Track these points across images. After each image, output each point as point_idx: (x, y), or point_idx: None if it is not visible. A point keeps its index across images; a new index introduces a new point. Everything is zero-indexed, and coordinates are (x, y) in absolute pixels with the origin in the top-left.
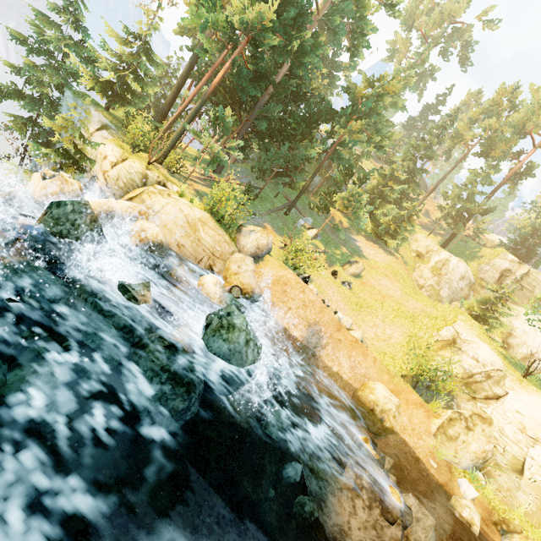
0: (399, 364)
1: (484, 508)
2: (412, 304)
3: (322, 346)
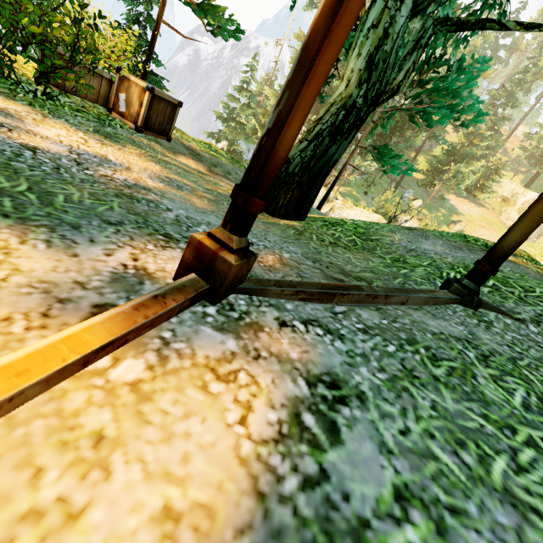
0: None
1: None
2: None
3: None
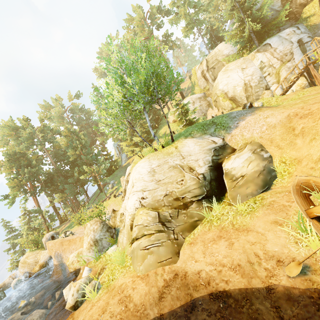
0: None
1: (95, 272)
2: None
3: (62, 257)
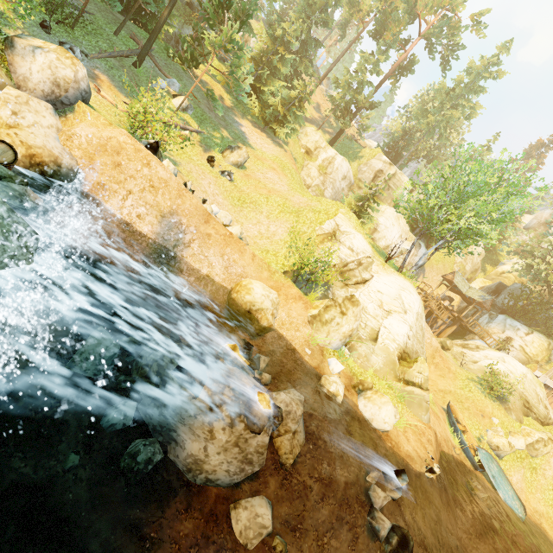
0: (282, 261)
1: (347, 377)
2: (298, 199)
3: (185, 244)
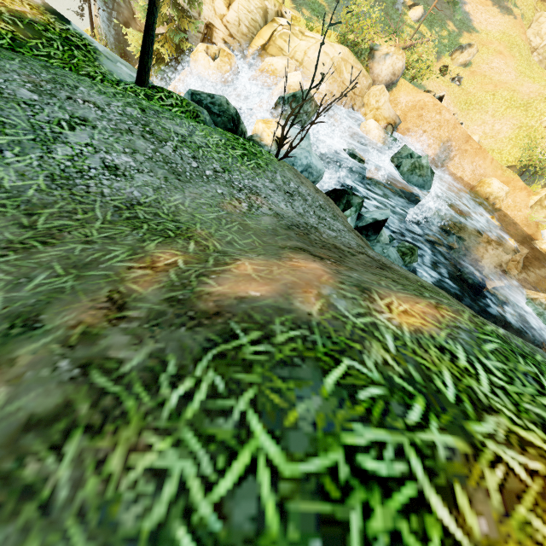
0: (506, 158)
1: None
2: (527, 88)
3: (450, 158)
